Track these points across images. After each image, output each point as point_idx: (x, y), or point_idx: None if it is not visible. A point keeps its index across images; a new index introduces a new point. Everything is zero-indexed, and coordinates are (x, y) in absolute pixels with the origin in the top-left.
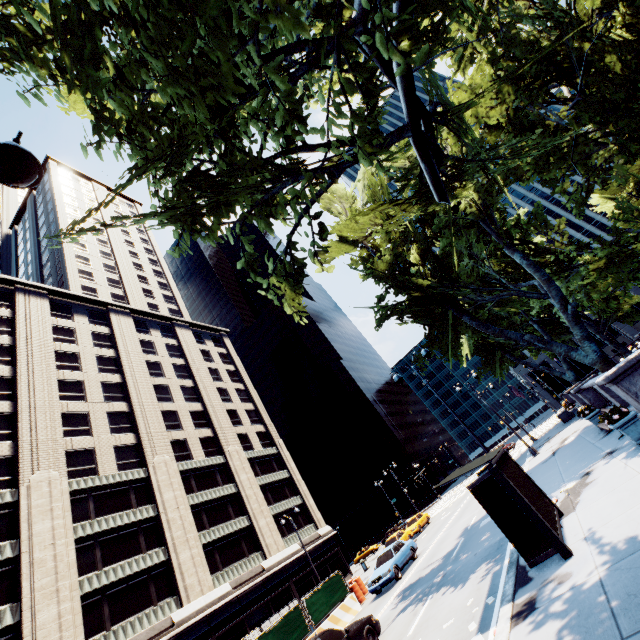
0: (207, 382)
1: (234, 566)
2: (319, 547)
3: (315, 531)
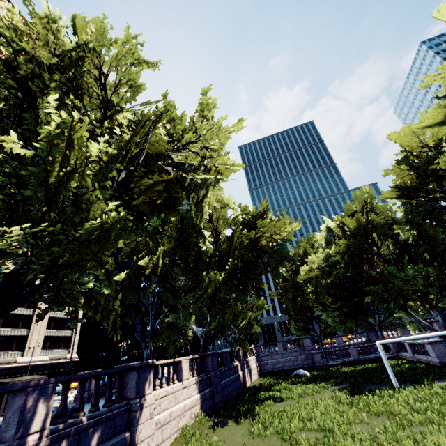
0: None
1: (0, 353)
2: (61, 363)
3: (67, 354)
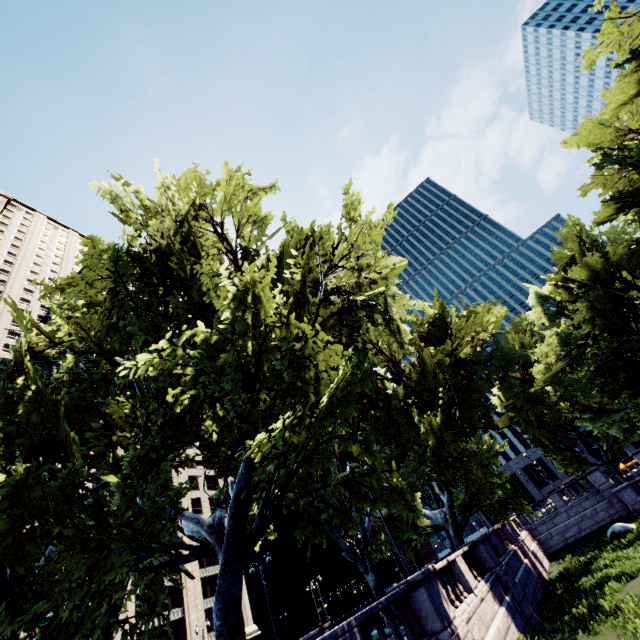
0: (181, 470)
1: None
2: None
3: None
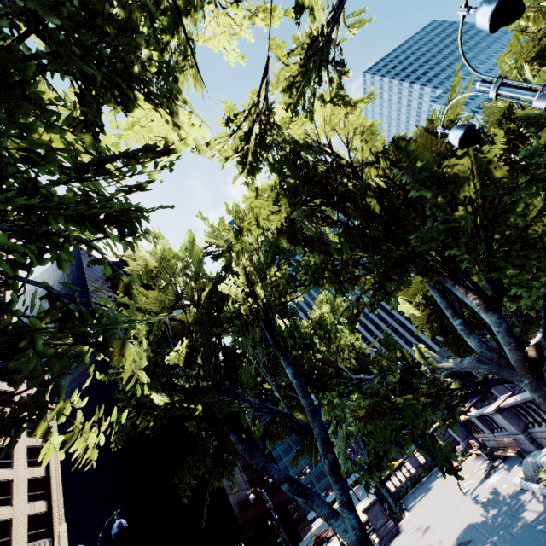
0: None
1: None
2: None
3: None
